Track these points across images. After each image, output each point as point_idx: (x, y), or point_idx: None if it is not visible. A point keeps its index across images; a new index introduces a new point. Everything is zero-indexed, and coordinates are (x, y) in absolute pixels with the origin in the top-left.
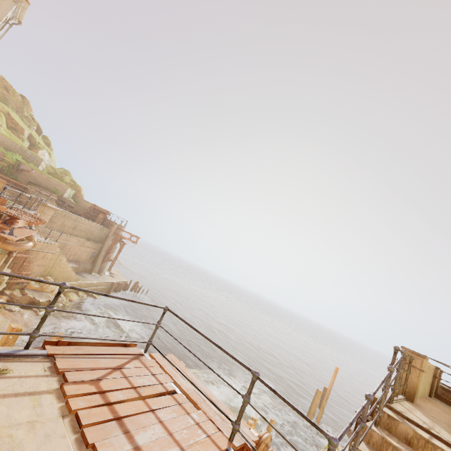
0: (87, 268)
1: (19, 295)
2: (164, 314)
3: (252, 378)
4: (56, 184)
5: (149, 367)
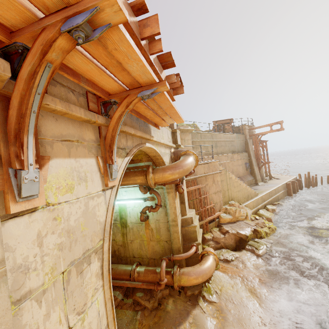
0: (250, 180)
1: (221, 235)
2: None
3: None
4: None
5: None
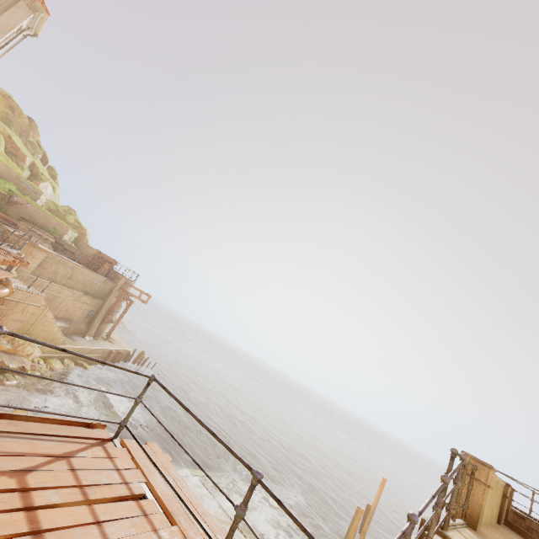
0: (81, 329)
1: None
2: (149, 385)
3: (252, 480)
4: (55, 224)
5: (114, 458)
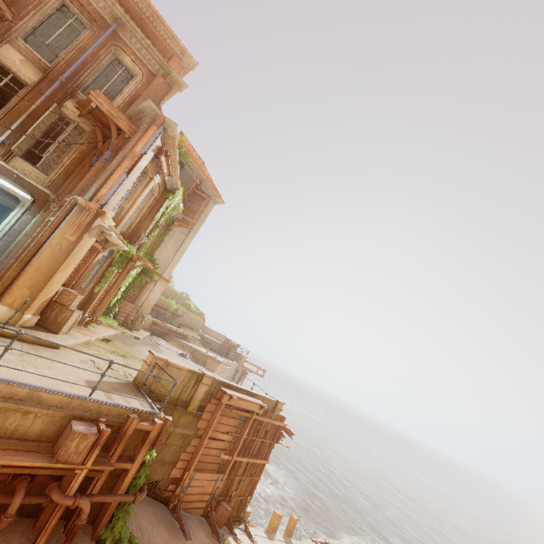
0: None
1: None
2: None
3: None
4: (196, 321)
5: None
